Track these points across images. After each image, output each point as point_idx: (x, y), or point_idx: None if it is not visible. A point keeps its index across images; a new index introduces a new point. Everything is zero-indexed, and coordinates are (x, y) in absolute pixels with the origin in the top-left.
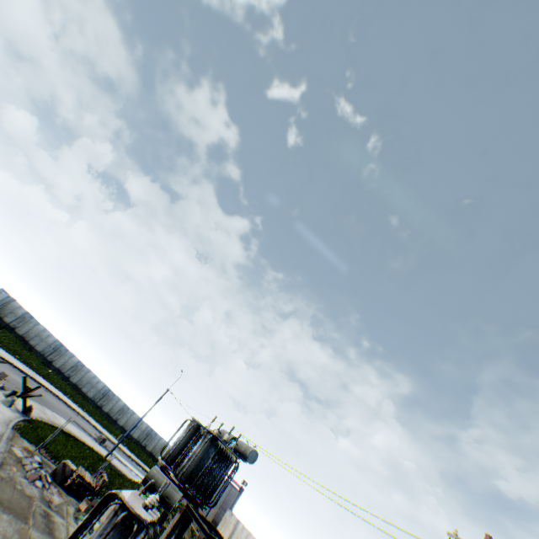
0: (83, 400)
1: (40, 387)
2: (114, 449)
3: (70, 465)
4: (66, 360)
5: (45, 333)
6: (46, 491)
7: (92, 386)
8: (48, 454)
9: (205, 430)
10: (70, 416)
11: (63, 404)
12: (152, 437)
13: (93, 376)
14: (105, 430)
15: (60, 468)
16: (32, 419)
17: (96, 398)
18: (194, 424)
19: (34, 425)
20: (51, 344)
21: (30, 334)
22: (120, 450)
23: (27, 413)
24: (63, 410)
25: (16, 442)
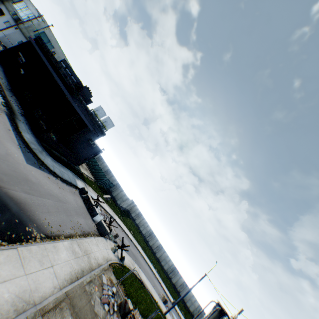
0: (160, 269)
1: (129, 246)
2: (169, 309)
3: (128, 303)
4: (154, 242)
5: (145, 224)
6: (109, 315)
7: (166, 262)
8: (124, 291)
9: (227, 318)
10: (149, 275)
11: (147, 266)
12: (202, 315)
13: (166, 255)
14: (170, 295)
15: (123, 302)
16: (122, 264)
17: (168, 271)
18: (219, 308)
19: (122, 268)
20: (148, 230)
21: (140, 224)
22: (178, 314)
23: (121, 259)
24: (146, 269)
25: (106, 272)
